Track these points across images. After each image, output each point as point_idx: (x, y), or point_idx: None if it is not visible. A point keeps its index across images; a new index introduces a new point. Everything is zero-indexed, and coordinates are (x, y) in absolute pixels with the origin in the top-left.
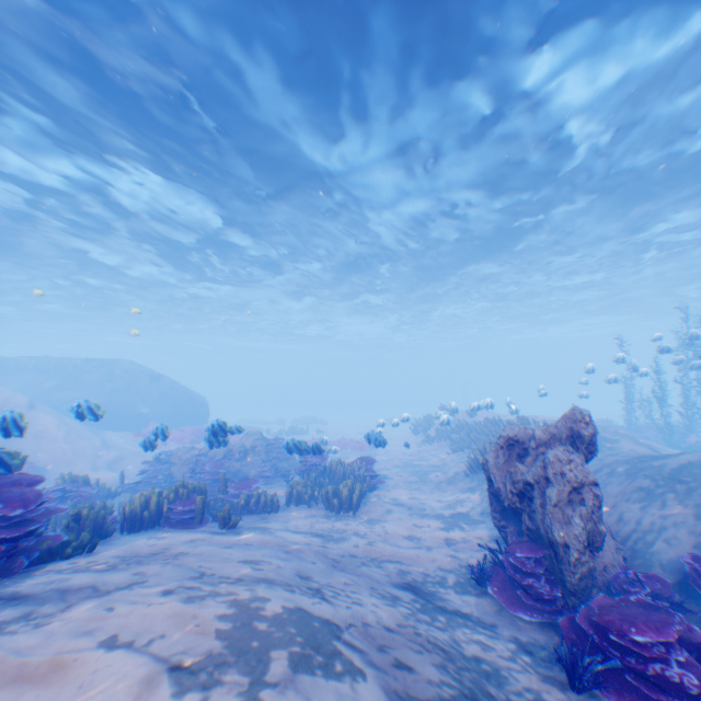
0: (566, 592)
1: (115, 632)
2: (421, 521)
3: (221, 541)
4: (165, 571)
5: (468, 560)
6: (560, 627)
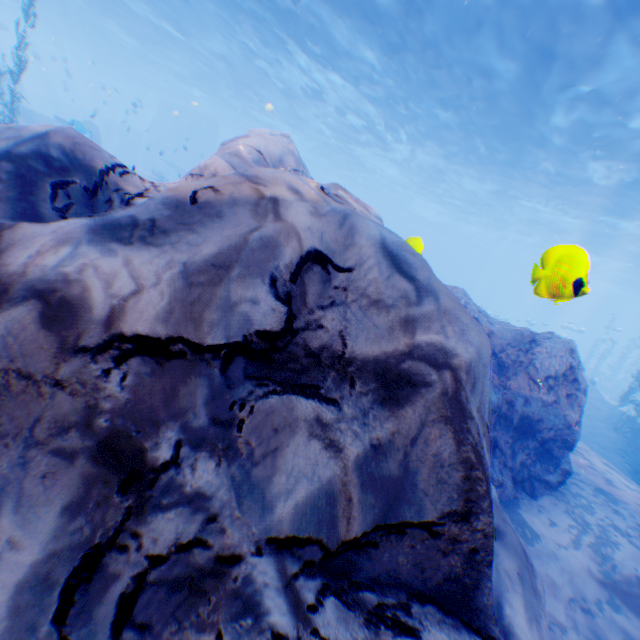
0: None
1: None
2: None
3: None
4: None
5: None
6: None
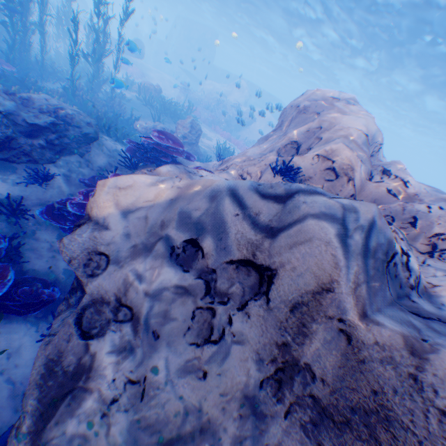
0: None
1: None
2: None
3: None
4: None
5: None
6: None
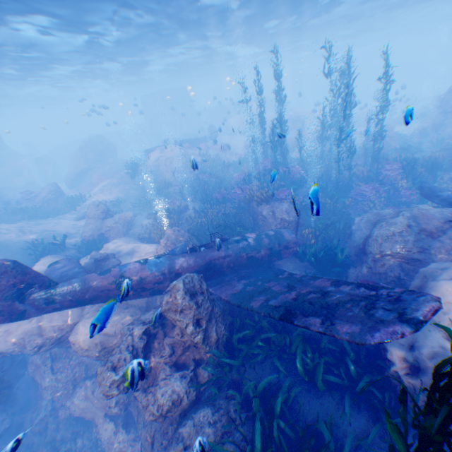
0: None
1: None
2: None
3: None
4: None
5: None
6: None
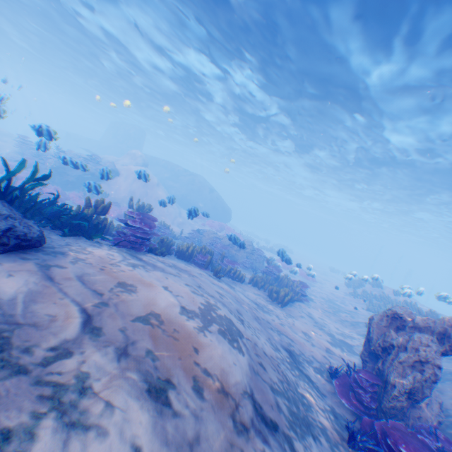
0: (380, 410)
1: (167, 285)
2: (317, 331)
3: (211, 281)
4: (187, 277)
5: (332, 363)
6: (362, 420)
